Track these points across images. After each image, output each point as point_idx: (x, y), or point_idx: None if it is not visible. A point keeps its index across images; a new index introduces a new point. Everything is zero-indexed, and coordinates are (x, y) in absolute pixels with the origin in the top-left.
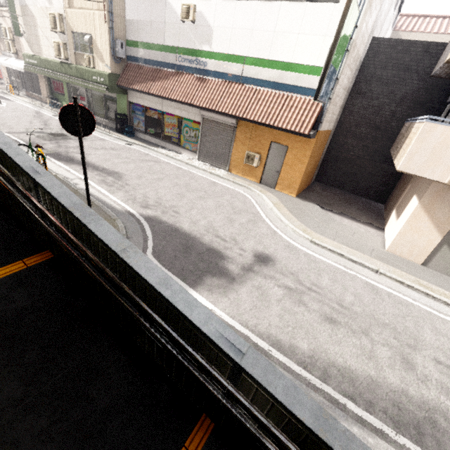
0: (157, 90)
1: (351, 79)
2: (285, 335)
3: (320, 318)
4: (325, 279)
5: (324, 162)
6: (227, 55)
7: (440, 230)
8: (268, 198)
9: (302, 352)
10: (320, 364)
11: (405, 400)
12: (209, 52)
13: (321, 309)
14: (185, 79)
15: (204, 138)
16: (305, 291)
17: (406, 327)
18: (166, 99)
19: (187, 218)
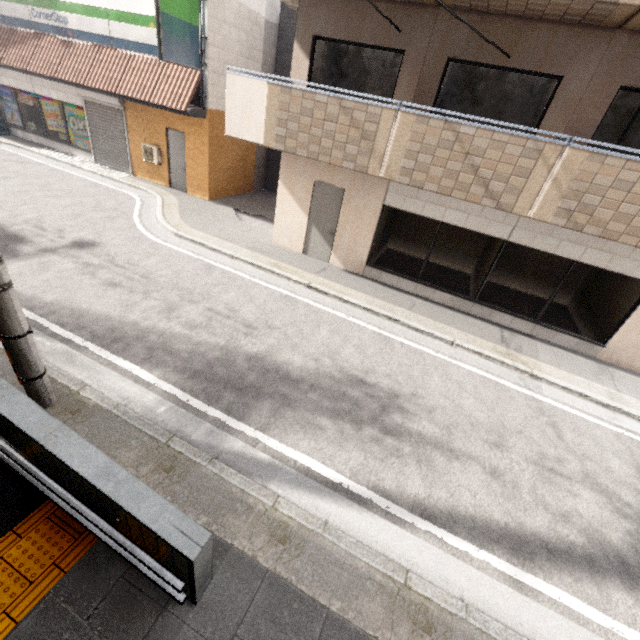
0: (12, 60)
1: (259, 45)
2: (36, 291)
3: (101, 283)
4: (152, 261)
5: (269, 163)
6: (87, 7)
7: (303, 209)
8: (164, 200)
9: (42, 301)
10: (54, 308)
11: (129, 327)
12: (66, 2)
13: (112, 278)
14: (46, 44)
15: (95, 130)
16: (109, 267)
17: (209, 291)
18: (26, 73)
19: (8, 211)
